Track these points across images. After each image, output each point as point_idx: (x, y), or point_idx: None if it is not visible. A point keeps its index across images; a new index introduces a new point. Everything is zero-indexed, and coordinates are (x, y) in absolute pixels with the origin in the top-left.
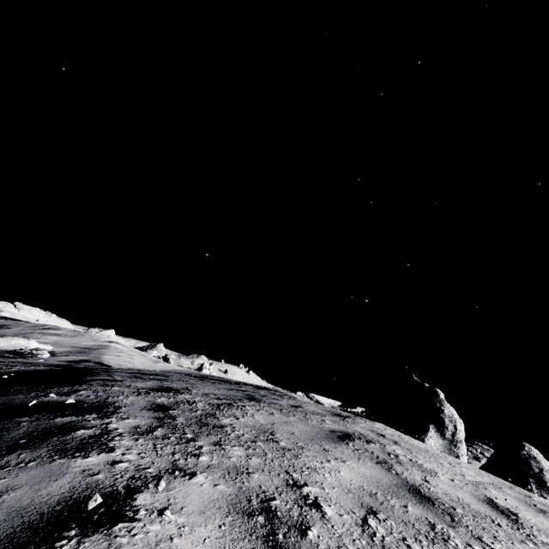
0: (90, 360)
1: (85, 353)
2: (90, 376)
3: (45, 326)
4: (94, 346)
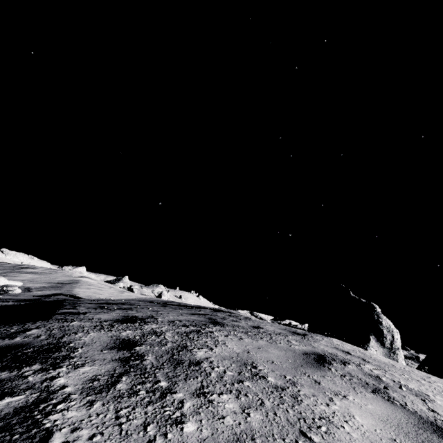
0: (62, 293)
1: (58, 288)
2: (53, 309)
3: (22, 266)
4: (67, 281)
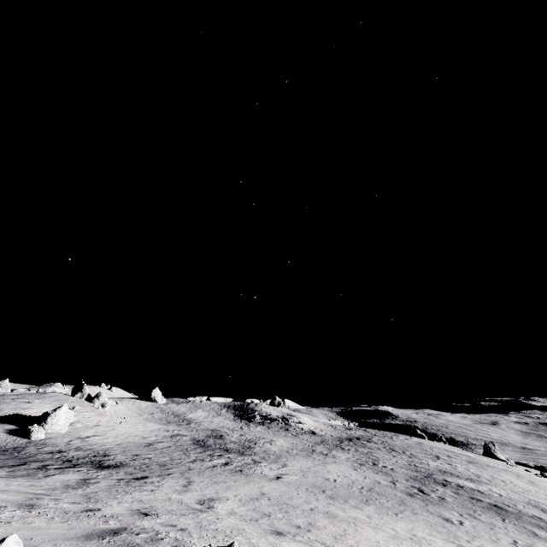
0: None
1: None
2: None
3: None
4: None
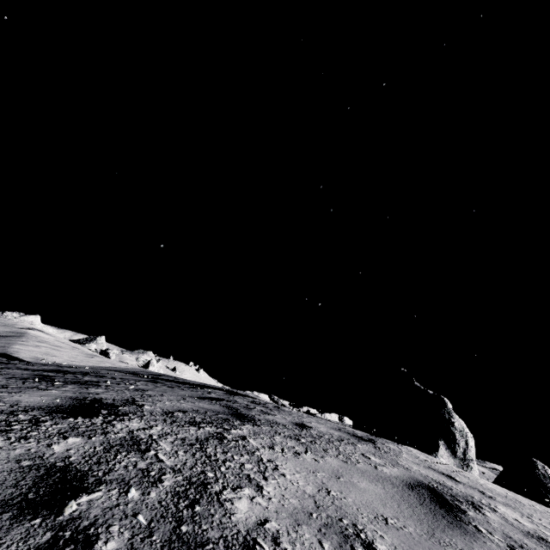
0: None
1: None
2: None
3: None
4: (4, 332)
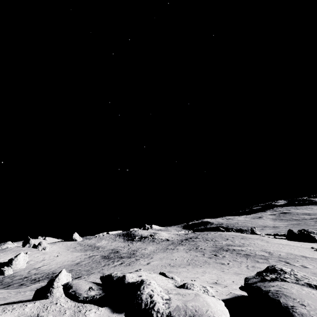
0: None
1: None
2: None
3: None
4: None
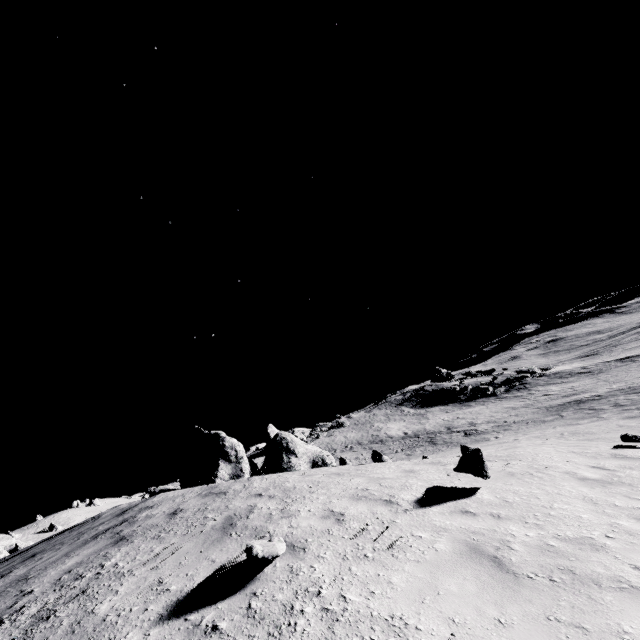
0: None
1: None
2: None
3: None
4: None
